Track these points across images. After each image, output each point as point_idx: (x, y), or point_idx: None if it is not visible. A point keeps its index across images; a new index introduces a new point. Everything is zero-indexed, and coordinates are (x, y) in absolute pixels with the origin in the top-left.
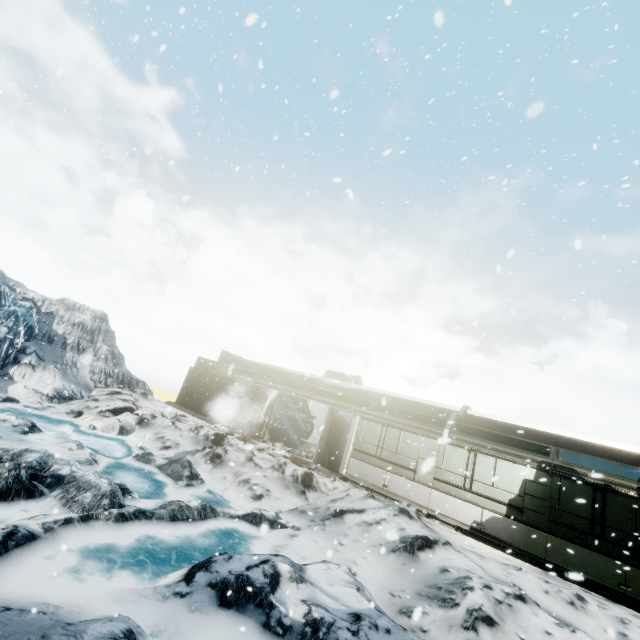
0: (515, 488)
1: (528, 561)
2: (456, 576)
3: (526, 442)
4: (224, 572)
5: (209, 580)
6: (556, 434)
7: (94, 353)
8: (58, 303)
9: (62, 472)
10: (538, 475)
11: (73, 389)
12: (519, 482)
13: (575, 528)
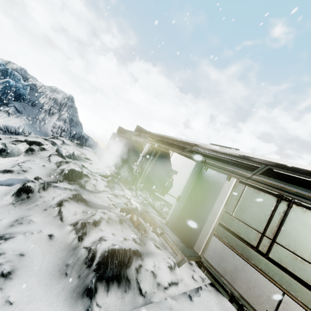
0: None
1: None
2: None
3: None
4: None
5: None
6: None
7: (58, 116)
8: (48, 88)
9: None
10: None
11: (25, 130)
12: None
13: None
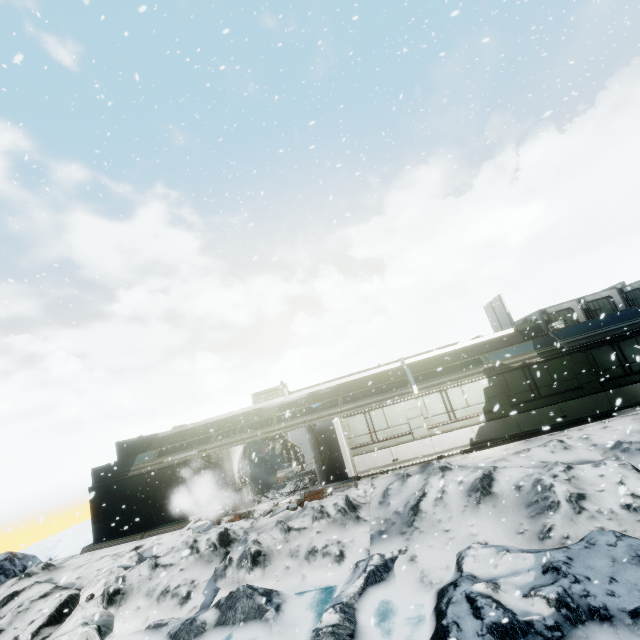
0: (482, 398)
1: (513, 441)
2: (530, 485)
3: None
4: None
5: None
6: (468, 346)
7: None
8: None
9: None
10: (490, 381)
11: None
12: (482, 393)
13: (526, 401)
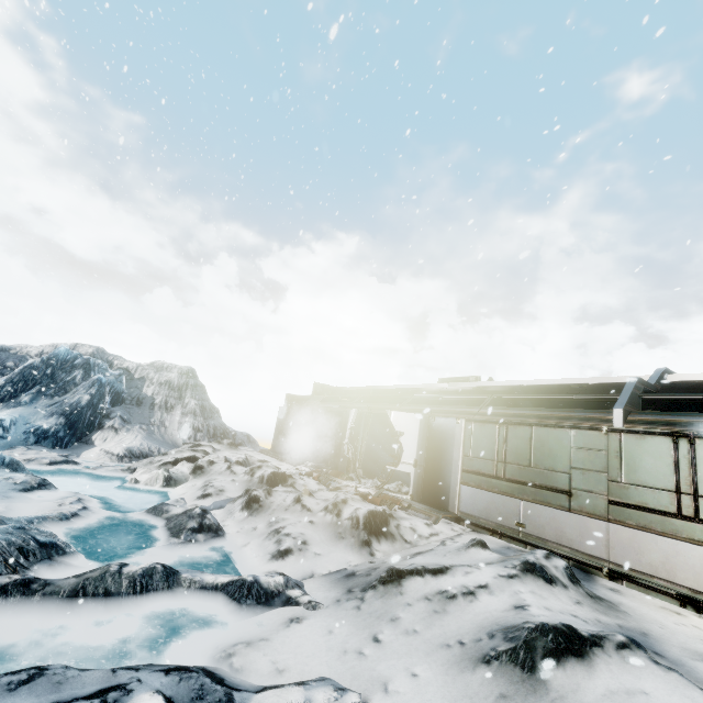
0: None
1: None
2: None
3: None
4: None
5: None
6: None
7: (182, 409)
8: (149, 367)
9: None
10: None
11: (151, 447)
12: None
13: None
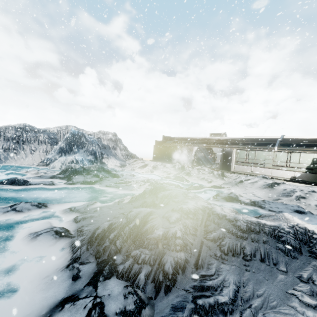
0: (309, 162)
1: (315, 185)
2: (289, 190)
3: (313, 144)
4: (223, 196)
5: (221, 198)
6: None
7: (119, 148)
8: (99, 133)
9: (161, 183)
10: None
11: (123, 162)
12: (311, 160)
13: None
